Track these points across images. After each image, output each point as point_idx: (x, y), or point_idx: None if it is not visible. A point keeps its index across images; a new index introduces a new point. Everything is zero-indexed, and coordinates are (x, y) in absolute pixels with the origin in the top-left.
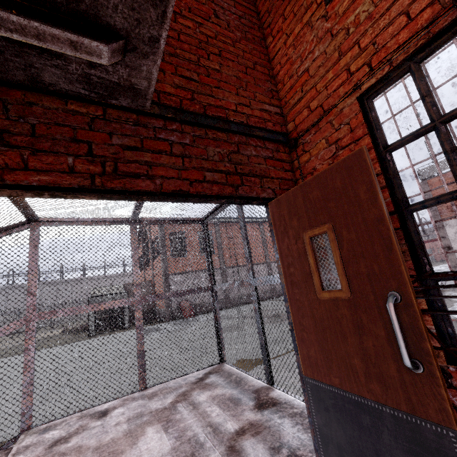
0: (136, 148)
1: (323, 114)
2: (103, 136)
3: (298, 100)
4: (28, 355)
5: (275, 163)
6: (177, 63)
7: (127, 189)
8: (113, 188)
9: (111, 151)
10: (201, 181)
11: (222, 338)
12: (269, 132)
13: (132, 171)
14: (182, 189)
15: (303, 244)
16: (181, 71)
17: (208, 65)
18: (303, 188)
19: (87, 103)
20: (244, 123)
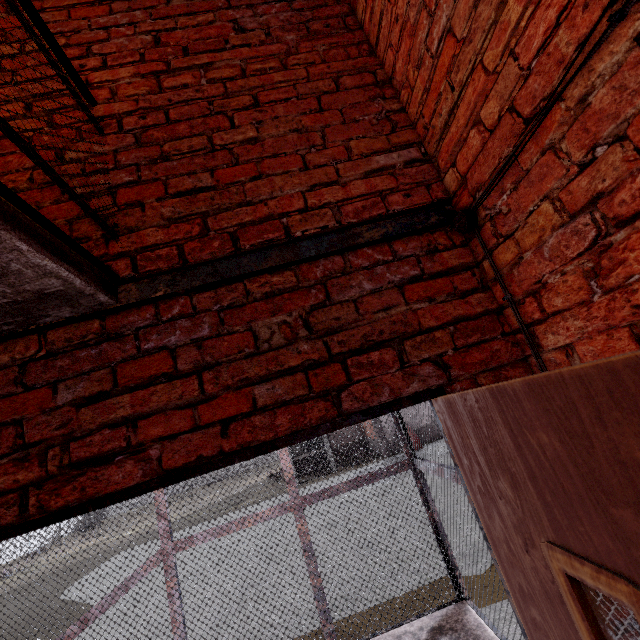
0: (105, 392)
1: (525, 130)
2: (42, 393)
3: (450, 113)
4: (174, 603)
5: (429, 286)
6: (168, 173)
7: (91, 497)
8: (65, 505)
9: (57, 422)
10: (248, 414)
11: (451, 555)
12: (399, 217)
13: (99, 450)
14: (206, 451)
15: (551, 573)
16: (177, 184)
17: (231, 140)
18: (503, 405)
19: (14, 339)
20: (331, 228)
